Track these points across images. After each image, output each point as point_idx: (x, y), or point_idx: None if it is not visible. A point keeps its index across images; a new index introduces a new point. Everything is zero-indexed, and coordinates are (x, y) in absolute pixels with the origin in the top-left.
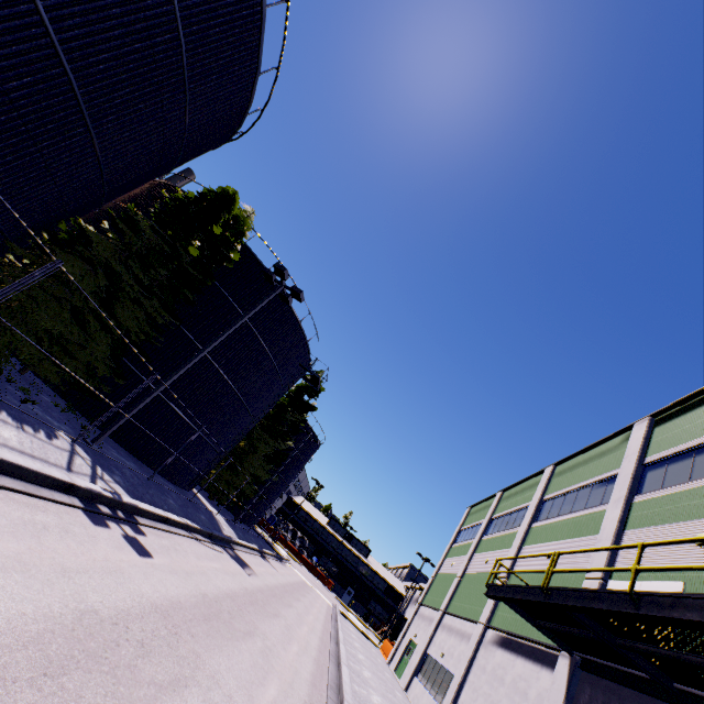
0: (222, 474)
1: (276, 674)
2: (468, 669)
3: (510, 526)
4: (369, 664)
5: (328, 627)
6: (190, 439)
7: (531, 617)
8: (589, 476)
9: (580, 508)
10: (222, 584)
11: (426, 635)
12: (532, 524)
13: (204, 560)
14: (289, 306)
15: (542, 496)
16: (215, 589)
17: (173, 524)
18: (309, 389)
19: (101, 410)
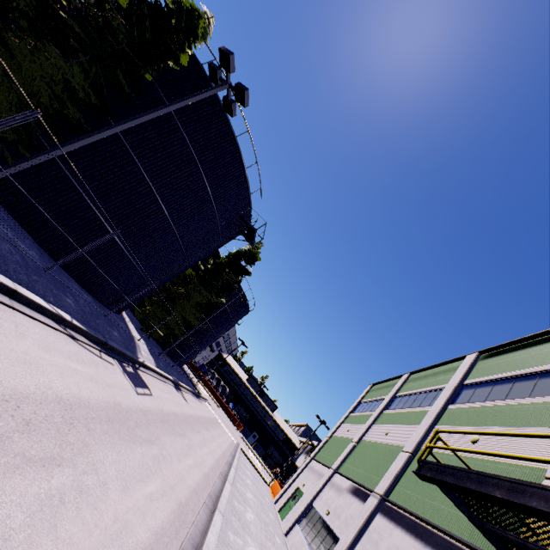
0: (157, 312)
1: (45, 549)
2: (356, 538)
3: (418, 405)
4: (255, 504)
5: (222, 463)
6: (101, 240)
7: (477, 516)
8: (534, 364)
9: (520, 396)
10: (65, 387)
11: (313, 487)
12: (448, 405)
13: (57, 355)
14: (237, 147)
15: (462, 380)
16: (32, 386)
17: (30, 305)
18: (247, 255)
19: (15, 195)
